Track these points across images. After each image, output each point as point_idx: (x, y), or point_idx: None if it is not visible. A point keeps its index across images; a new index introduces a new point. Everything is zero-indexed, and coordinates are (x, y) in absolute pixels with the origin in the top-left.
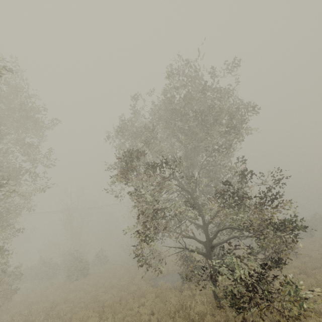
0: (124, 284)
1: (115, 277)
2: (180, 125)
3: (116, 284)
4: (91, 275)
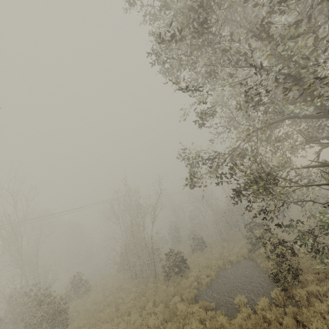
0: (160, 321)
1: (126, 312)
2: None
3: (140, 324)
4: (76, 321)
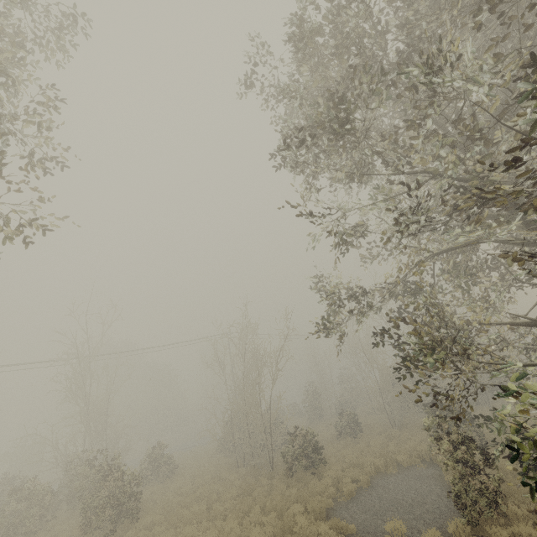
0: (266, 536)
1: (221, 515)
2: (511, 12)
3: (238, 536)
4: (150, 515)
